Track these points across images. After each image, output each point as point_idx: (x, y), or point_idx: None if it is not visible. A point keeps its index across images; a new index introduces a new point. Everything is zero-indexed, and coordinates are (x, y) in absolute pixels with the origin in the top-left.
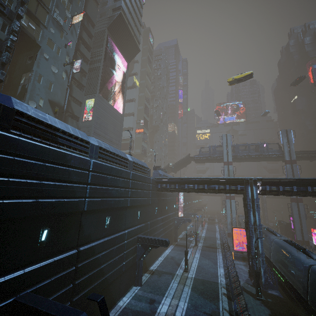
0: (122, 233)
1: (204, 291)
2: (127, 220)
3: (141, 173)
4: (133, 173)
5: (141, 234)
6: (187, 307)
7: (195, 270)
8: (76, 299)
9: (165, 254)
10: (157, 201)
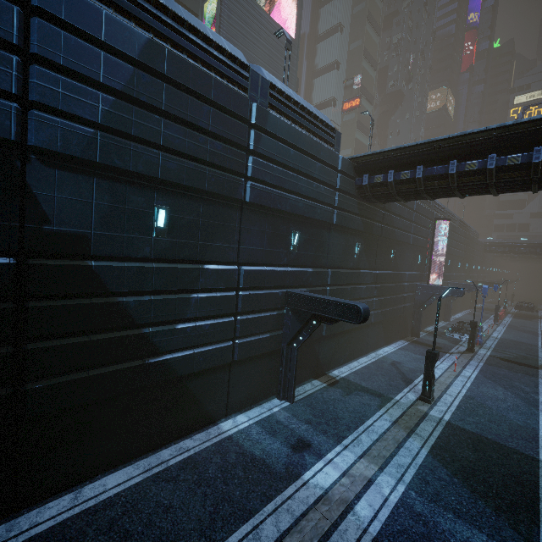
0: (225, 268)
1: (477, 470)
2: (245, 242)
3: (303, 132)
4: (263, 110)
5: (300, 290)
6: (403, 499)
7: (456, 405)
8: (40, 388)
9: (379, 354)
10: (359, 225)
